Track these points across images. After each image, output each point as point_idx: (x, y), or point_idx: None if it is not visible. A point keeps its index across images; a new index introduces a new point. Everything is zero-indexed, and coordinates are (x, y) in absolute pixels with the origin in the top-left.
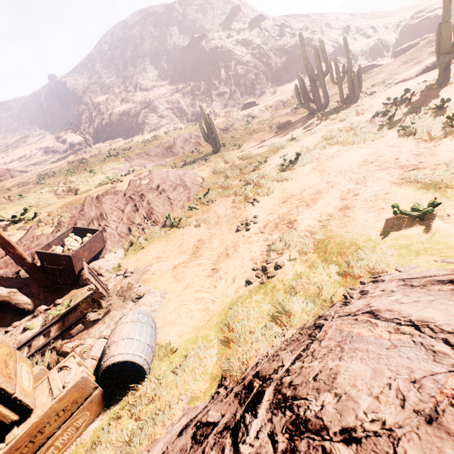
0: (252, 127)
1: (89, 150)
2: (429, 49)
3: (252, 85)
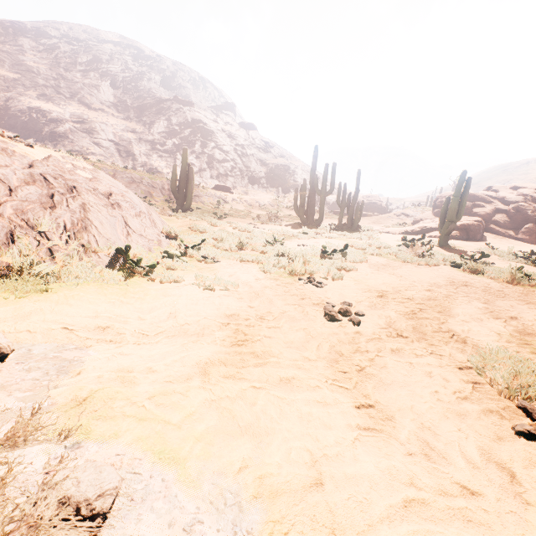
0: (224, 210)
1: None
2: (391, 221)
3: (225, 174)
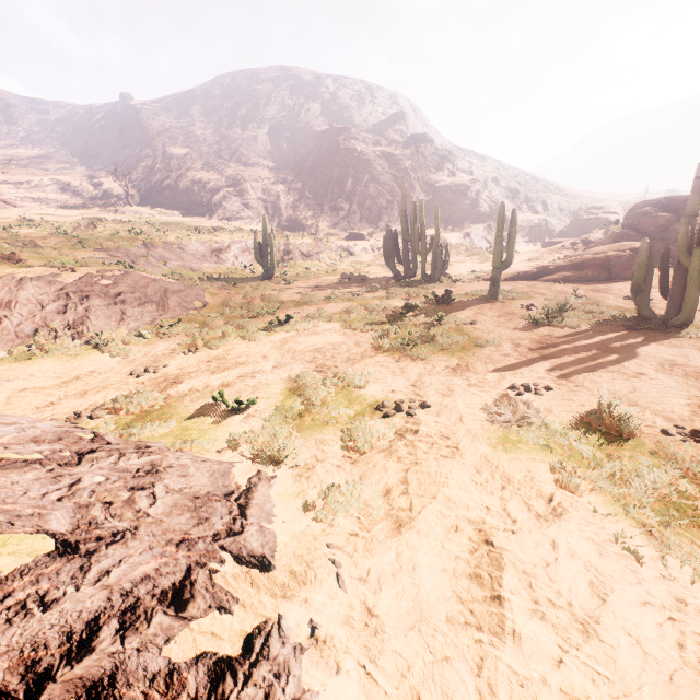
0: (341, 265)
1: (123, 210)
2: (557, 255)
3: (379, 213)
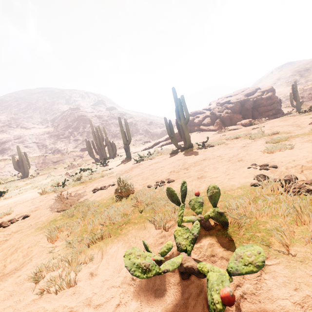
0: (75, 163)
1: None
2: None
3: None
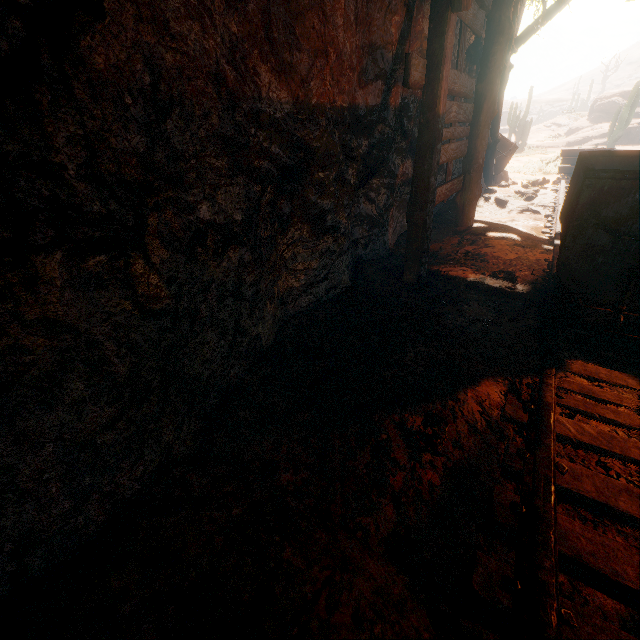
0: None
1: None
2: (541, 135)
3: None
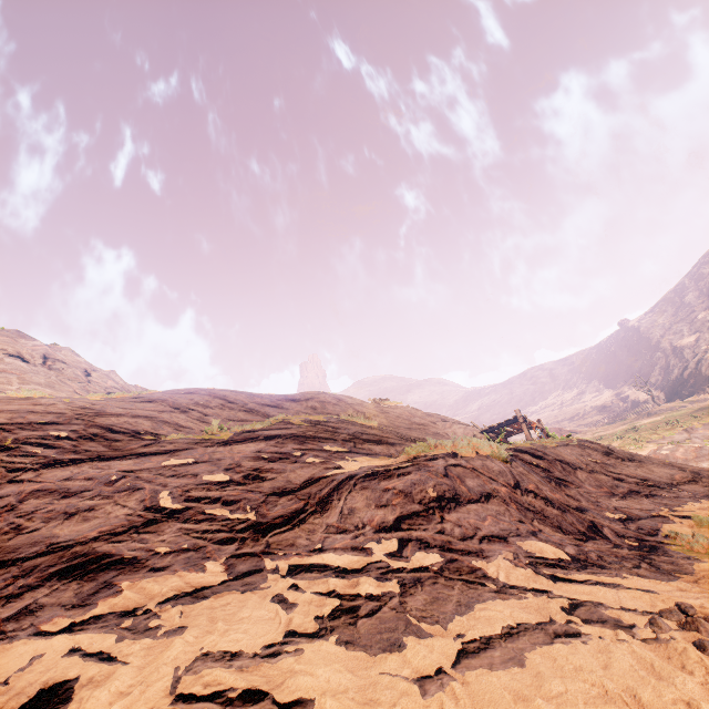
0: None
1: (653, 411)
2: None
3: None
